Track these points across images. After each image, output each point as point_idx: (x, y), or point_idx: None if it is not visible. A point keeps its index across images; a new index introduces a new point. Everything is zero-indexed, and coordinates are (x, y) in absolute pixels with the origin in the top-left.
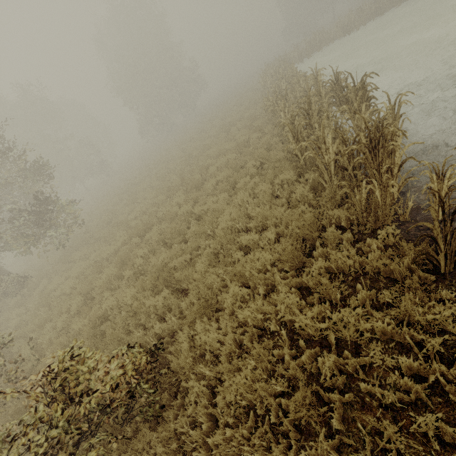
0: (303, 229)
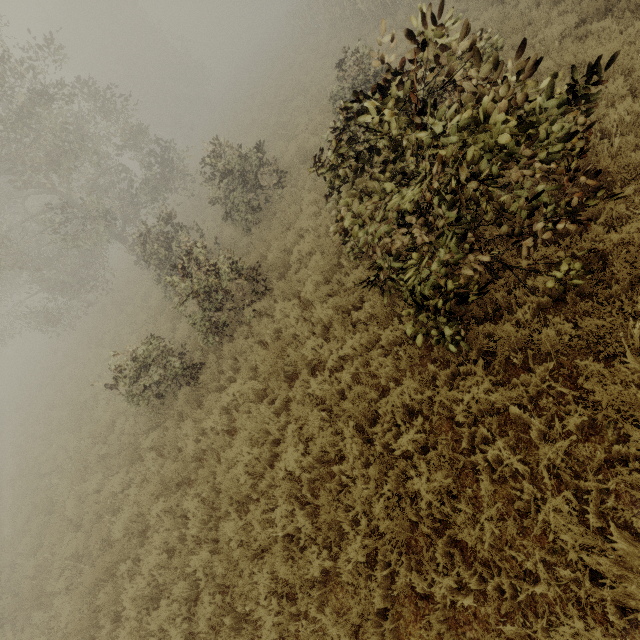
0: None
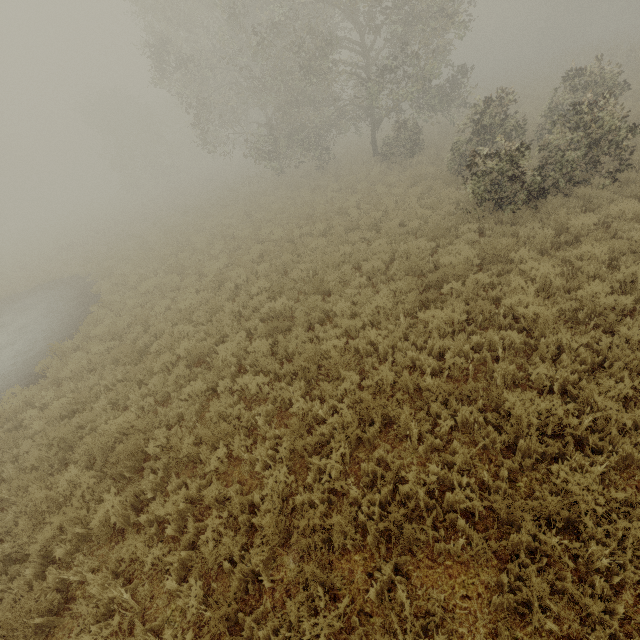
0: None
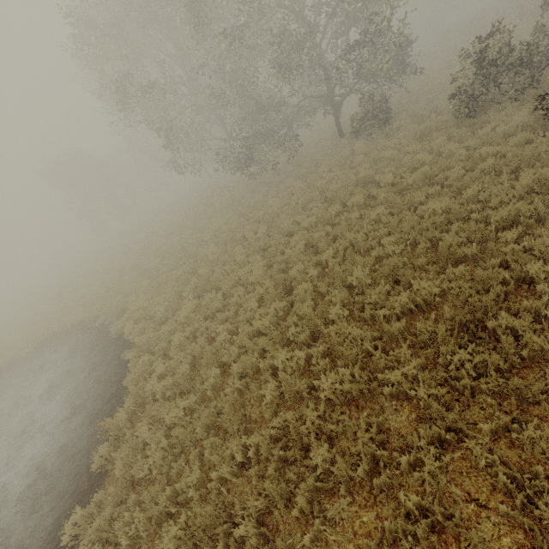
0: None
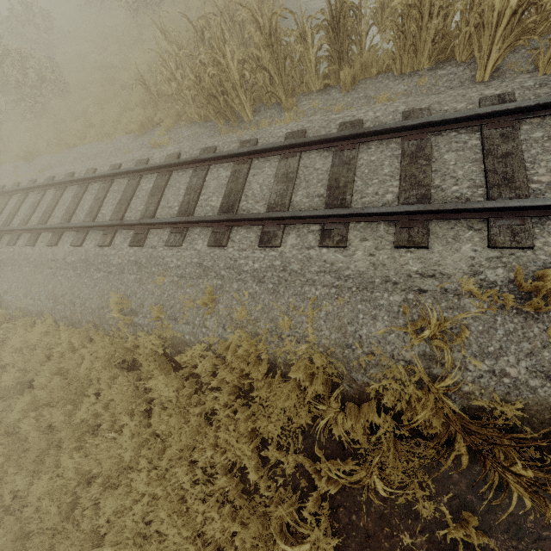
0: None
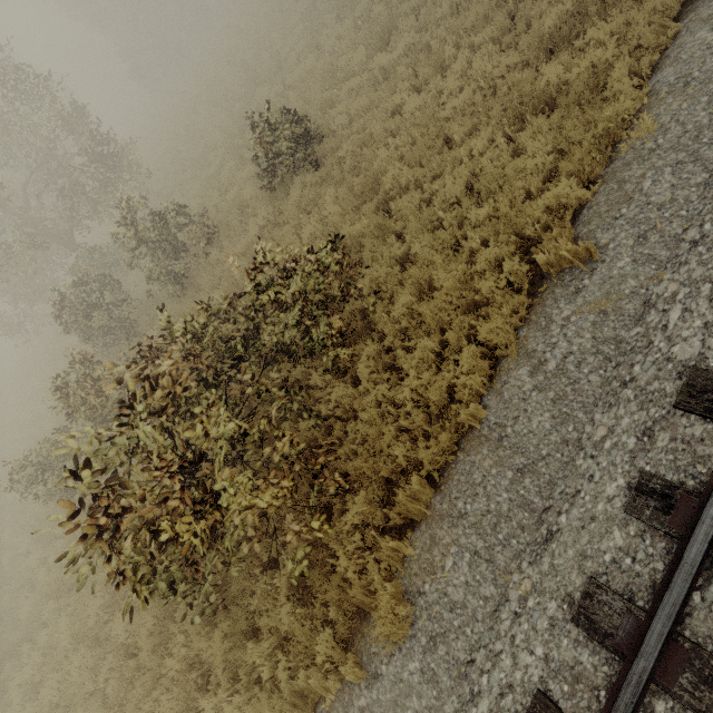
0: (383, 28)
